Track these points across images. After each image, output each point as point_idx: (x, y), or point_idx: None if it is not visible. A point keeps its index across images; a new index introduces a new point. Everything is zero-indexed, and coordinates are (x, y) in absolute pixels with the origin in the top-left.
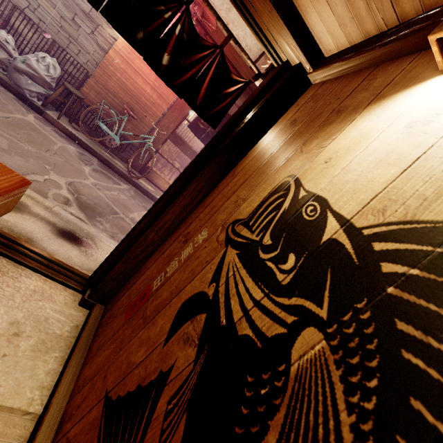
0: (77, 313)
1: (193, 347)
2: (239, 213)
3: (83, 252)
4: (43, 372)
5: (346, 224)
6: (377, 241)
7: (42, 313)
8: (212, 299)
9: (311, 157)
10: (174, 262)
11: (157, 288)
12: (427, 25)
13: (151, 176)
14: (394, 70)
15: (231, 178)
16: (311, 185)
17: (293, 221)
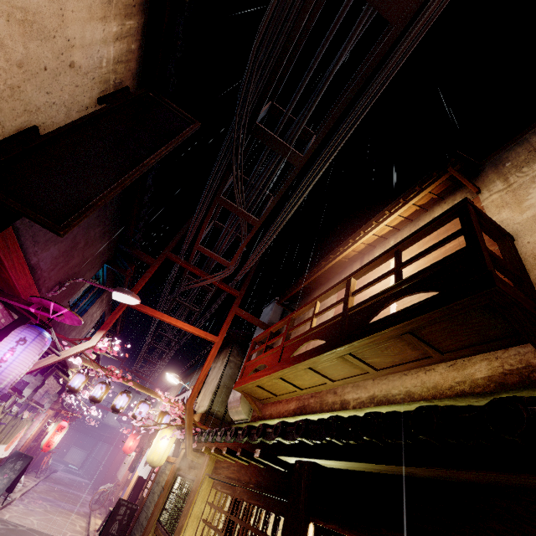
0: None
1: None
2: None
3: None
4: None
5: None
6: None
7: None
8: None
9: None
10: None
11: None
12: None
13: None
14: None
15: None
16: None
17: None
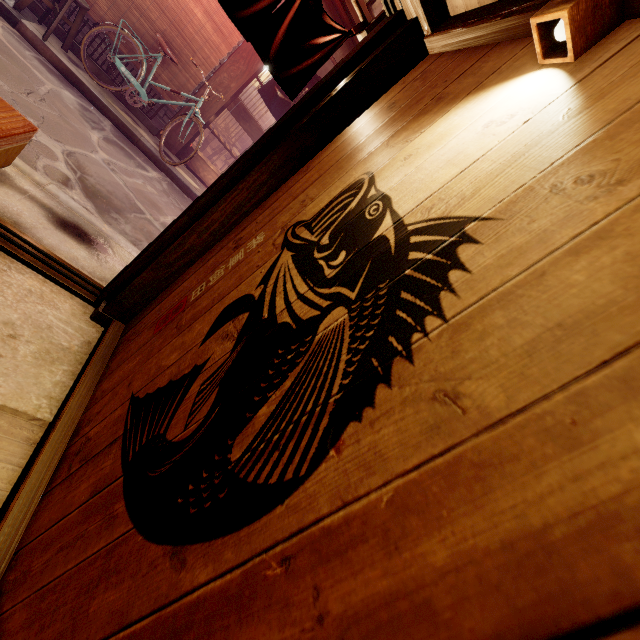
0: (89, 328)
1: (232, 341)
2: (303, 214)
3: (94, 255)
4: (50, 382)
5: (398, 222)
6: (415, 235)
7: (43, 319)
8: (258, 299)
9: (394, 152)
10: (220, 270)
11: (196, 298)
12: (546, 2)
13: (196, 166)
14: (508, 54)
15: (304, 174)
16: (382, 184)
17: (355, 220)
